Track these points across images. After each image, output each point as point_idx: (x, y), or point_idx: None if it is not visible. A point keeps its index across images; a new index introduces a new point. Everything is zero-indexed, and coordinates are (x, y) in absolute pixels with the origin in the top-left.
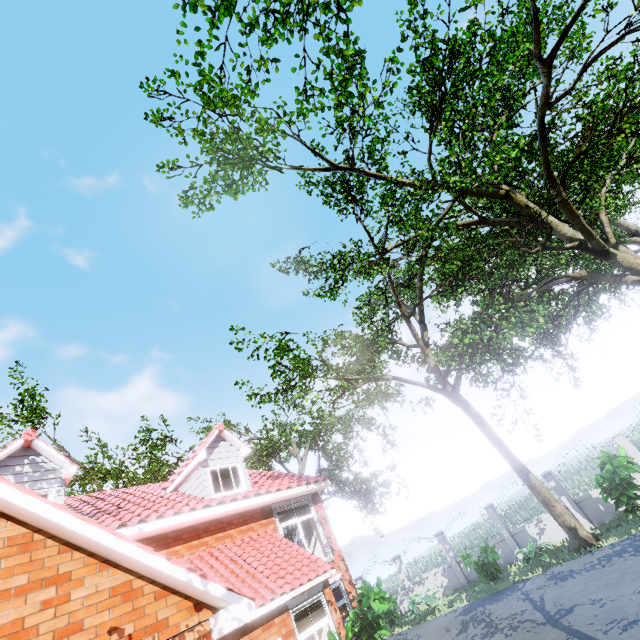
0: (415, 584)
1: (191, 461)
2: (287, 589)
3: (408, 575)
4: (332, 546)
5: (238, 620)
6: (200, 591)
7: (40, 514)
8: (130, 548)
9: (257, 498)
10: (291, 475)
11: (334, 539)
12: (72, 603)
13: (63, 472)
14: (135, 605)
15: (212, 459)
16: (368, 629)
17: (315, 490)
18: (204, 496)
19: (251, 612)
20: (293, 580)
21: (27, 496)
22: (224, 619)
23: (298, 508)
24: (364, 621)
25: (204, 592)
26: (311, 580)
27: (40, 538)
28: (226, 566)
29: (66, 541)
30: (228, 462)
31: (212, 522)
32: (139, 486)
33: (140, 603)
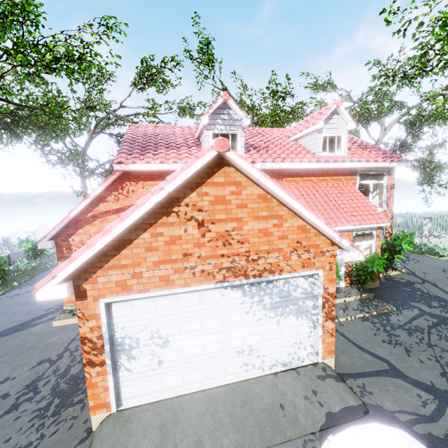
0: (431, 236)
1: (311, 126)
2: (356, 223)
3: (429, 229)
4: (388, 203)
5: (352, 258)
6: (337, 241)
7: (272, 190)
8: (309, 215)
9: (350, 163)
10: (377, 148)
11: (391, 200)
12: (283, 228)
13: (243, 123)
14: (306, 235)
15: (325, 128)
16: (392, 252)
17: (394, 166)
18: (315, 153)
19: (359, 257)
20: (361, 220)
21: (266, 179)
22: (346, 256)
23: (374, 174)
24: (391, 248)
25: (339, 242)
26: (372, 224)
27: (270, 197)
28: (322, 197)
29: (280, 201)
30: (336, 132)
31: (317, 170)
32: (272, 129)
33: (308, 235)
